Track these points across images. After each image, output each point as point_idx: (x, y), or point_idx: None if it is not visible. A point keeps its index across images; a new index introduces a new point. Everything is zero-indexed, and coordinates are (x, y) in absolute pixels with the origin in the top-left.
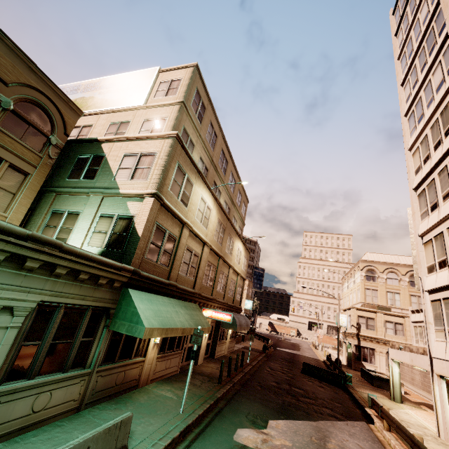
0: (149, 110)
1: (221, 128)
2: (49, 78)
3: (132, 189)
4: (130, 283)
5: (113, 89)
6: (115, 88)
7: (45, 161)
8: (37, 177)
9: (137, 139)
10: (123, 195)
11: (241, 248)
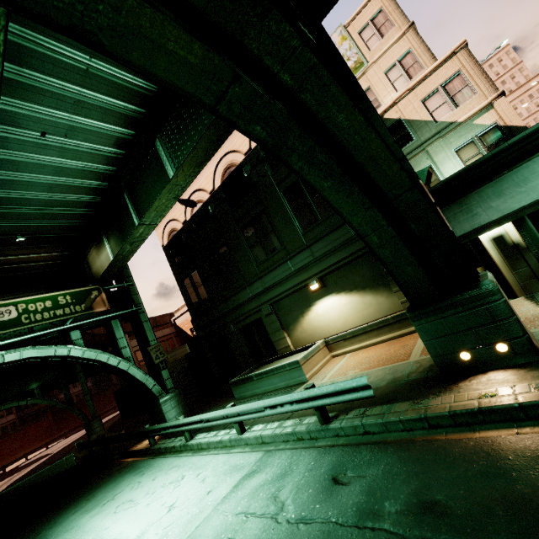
0: (379, 62)
1: None
2: None
3: (468, 112)
4: None
5: None
6: None
7: None
8: None
9: (420, 83)
10: (467, 120)
11: None
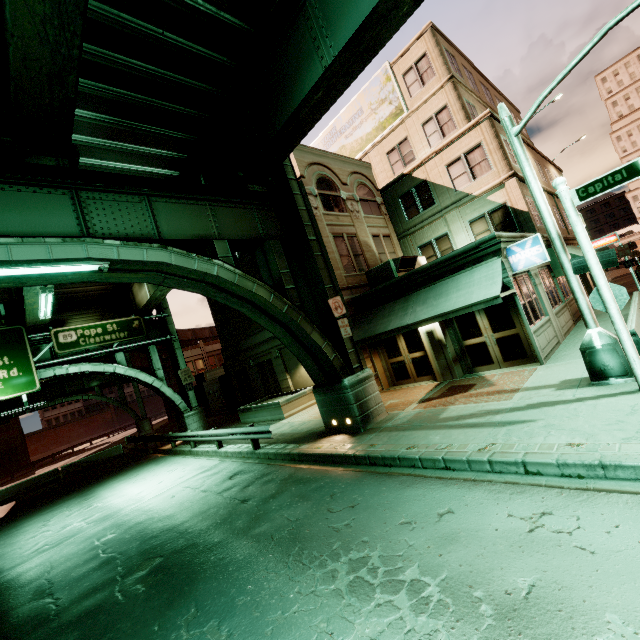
0: (418, 113)
1: (467, 59)
2: (350, 158)
3: (483, 186)
4: (546, 245)
5: (357, 124)
6: (358, 121)
7: (386, 219)
8: (391, 233)
9: (446, 147)
10: (481, 195)
11: (555, 173)
